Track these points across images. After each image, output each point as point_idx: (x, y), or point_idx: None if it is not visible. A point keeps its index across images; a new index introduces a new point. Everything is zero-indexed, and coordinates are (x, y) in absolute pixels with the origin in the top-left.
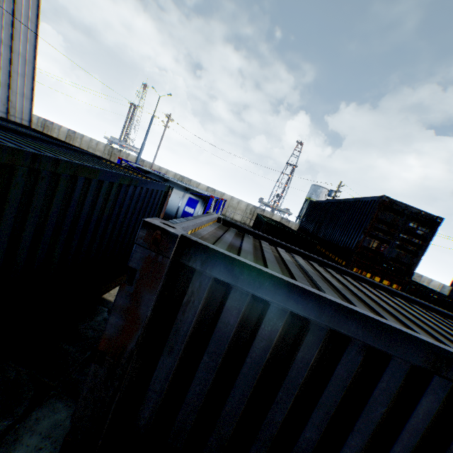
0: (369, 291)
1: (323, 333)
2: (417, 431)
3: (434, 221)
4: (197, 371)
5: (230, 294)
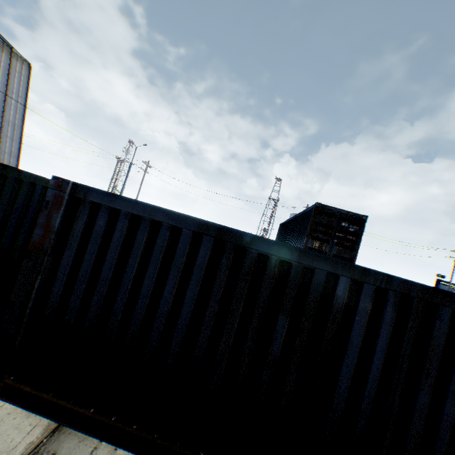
0: None
1: (148, 223)
2: (201, 269)
3: (362, 219)
4: (85, 256)
5: (100, 209)
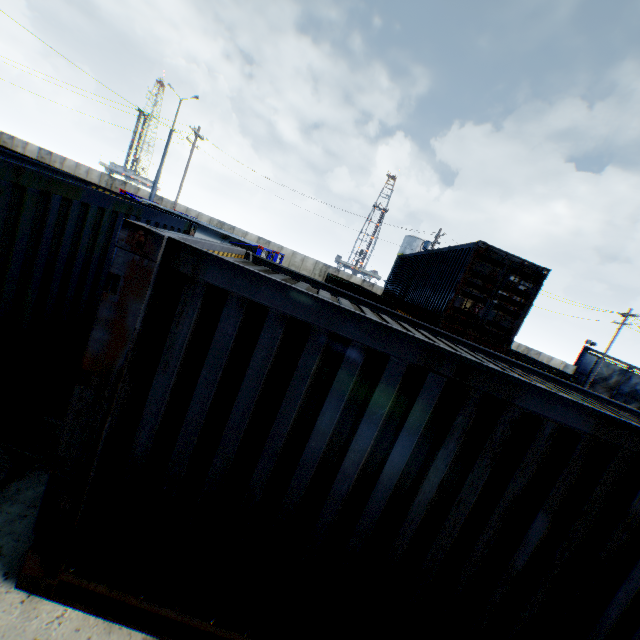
0: (422, 335)
1: (323, 338)
2: (416, 430)
3: (540, 274)
4: (196, 388)
5: (226, 301)
